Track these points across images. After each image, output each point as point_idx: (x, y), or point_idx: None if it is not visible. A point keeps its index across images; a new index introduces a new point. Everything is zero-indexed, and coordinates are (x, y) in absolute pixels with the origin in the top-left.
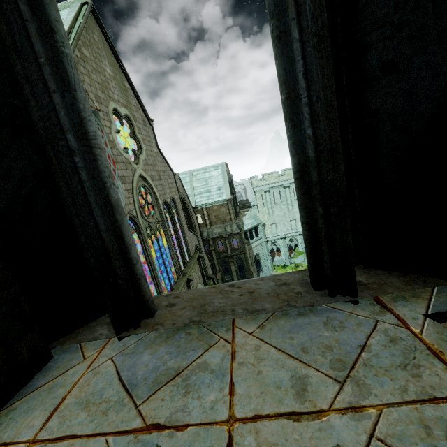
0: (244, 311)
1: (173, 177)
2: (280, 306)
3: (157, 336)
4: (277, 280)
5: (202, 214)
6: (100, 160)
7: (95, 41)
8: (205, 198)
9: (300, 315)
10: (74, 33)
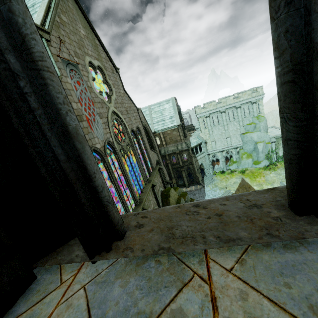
0: (217, 240)
1: (137, 111)
2: (259, 235)
3: (127, 262)
4: (245, 200)
5: (159, 137)
6: (51, 85)
7: (70, 8)
8: (161, 125)
9: (287, 248)
10: (53, 3)
